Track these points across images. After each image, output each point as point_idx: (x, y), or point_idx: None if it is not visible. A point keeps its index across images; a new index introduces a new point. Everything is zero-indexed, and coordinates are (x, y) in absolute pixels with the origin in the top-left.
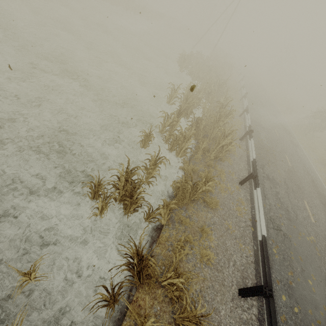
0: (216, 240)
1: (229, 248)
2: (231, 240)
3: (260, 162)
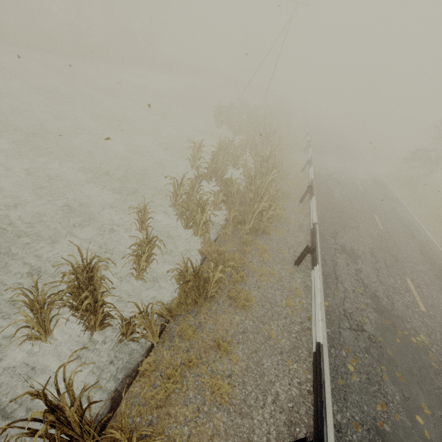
0: (244, 360)
1: (268, 371)
2: (272, 357)
3: (330, 229)
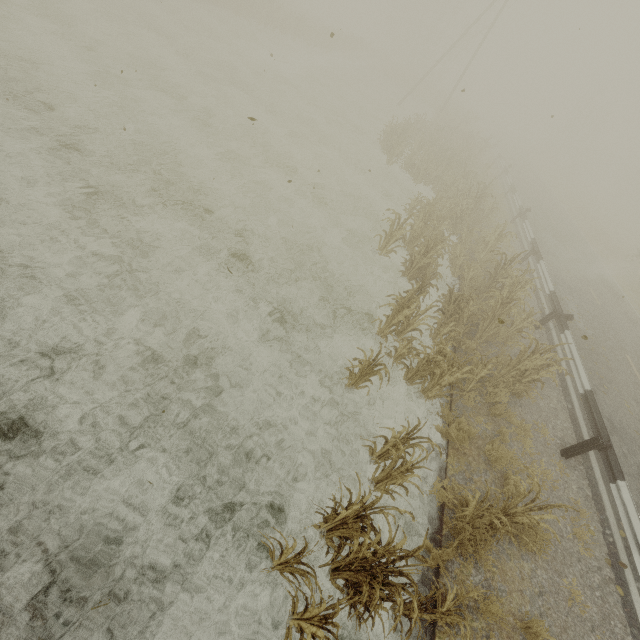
0: None
1: None
2: (585, 638)
3: None
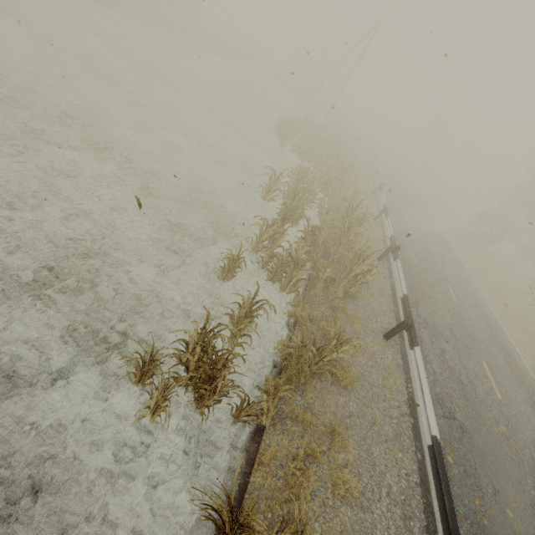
0: (356, 448)
1: (378, 461)
2: (379, 445)
3: (411, 297)
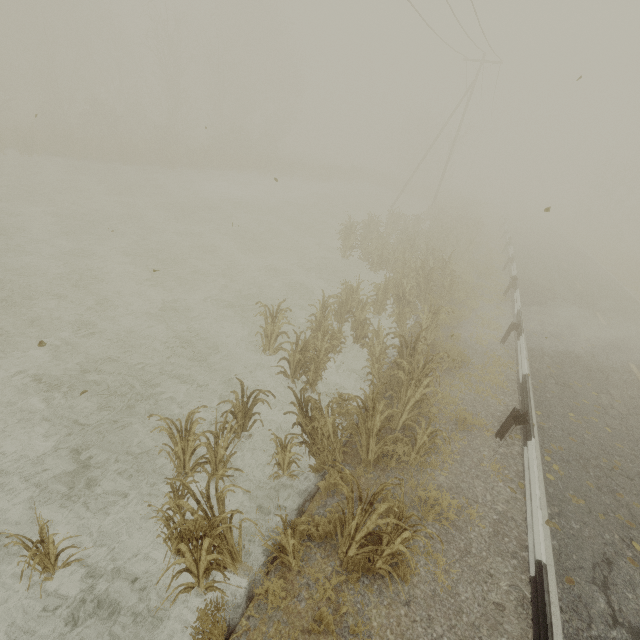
0: None
1: None
2: None
3: (587, 542)
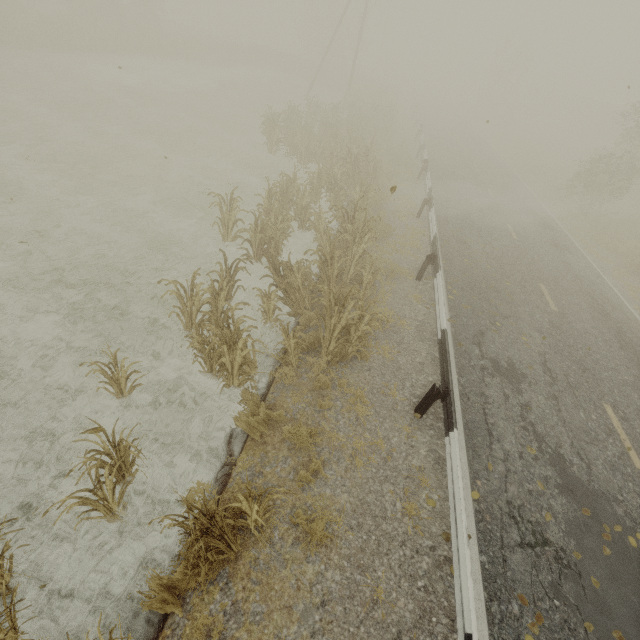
0: None
1: None
2: None
3: (471, 326)
